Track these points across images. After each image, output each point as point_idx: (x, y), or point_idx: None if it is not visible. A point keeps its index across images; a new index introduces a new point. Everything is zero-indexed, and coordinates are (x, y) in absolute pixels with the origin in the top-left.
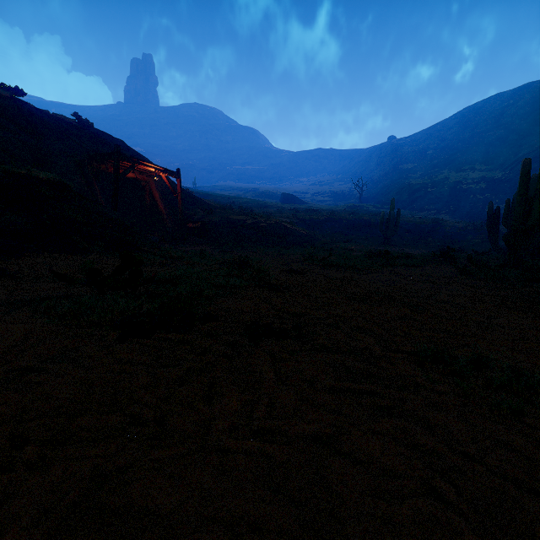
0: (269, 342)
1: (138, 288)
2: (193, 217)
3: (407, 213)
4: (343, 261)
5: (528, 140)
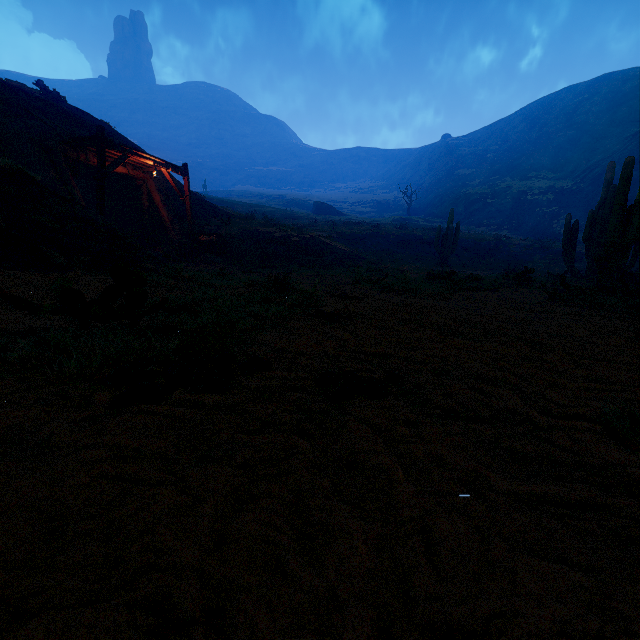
0: (362, 404)
1: (141, 318)
2: (206, 228)
3: (464, 229)
4: (405, 284)
5: (603, 144)
